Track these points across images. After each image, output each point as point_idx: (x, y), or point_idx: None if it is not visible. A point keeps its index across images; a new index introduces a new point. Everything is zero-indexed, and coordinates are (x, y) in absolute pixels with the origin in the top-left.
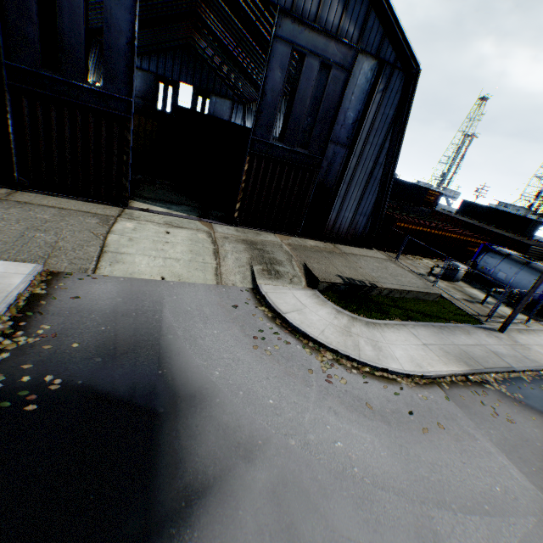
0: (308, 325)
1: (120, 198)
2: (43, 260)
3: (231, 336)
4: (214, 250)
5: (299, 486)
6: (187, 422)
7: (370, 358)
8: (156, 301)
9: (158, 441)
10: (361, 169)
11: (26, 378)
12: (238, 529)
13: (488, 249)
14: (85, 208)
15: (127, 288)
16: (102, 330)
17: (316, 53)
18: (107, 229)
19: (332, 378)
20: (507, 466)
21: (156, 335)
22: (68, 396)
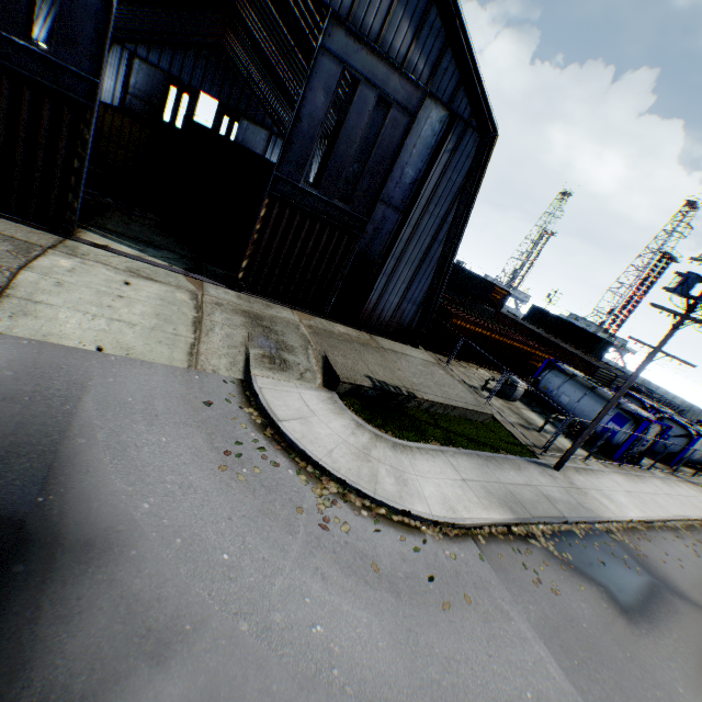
0: (311, 441)
1: (61, 221)
2: None
3: (188, 448)
4: (195, 319)
5: None
6: (65, 590)
7: (389, 495)
8: (76, 382)
9: None
10: (416, 243)
11: None
12: None
13: (553, 365)
14: None
15: (31, 357)
16: None
17: (374, 83)
18: (22, 262)
19: (329, 522)
20: (545, 658)
21: (57, 437)
22: None
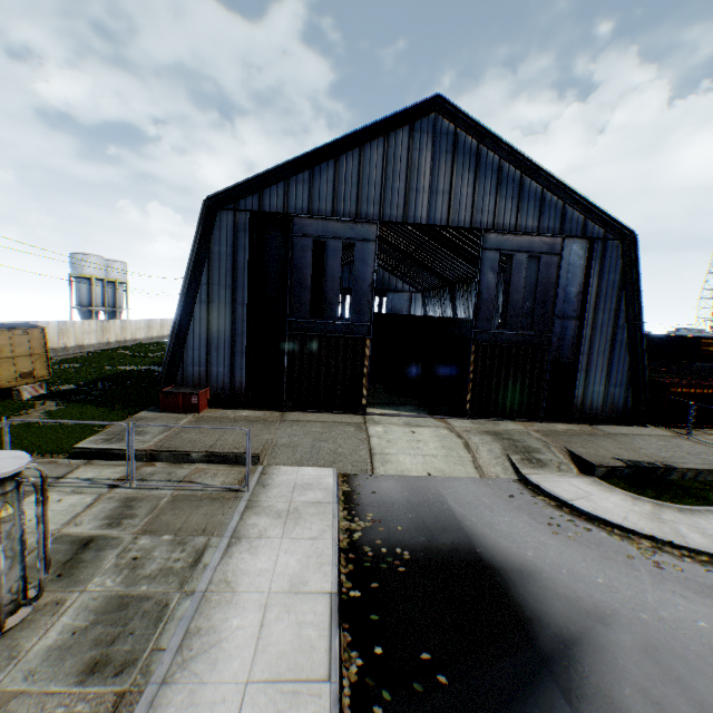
0: (603, 511)
1: (359, 406)
2: (335, 464)
3: (523, 523)
4: (464, 444)
5: (670, 651)
6: (527, 589)
7: (701, 545)
8: (436, 494)
9: (511, 600)
10: (599, 336)
11: (383, 549)
12: (625, 672)
13: None
14: (336, 419)
15: (406, 484)
16: (410, 517)
17: (523, 251)
18: (365, 434)
19: (660, 564)
20: None
21: (455, 521)
22: (420, 563)
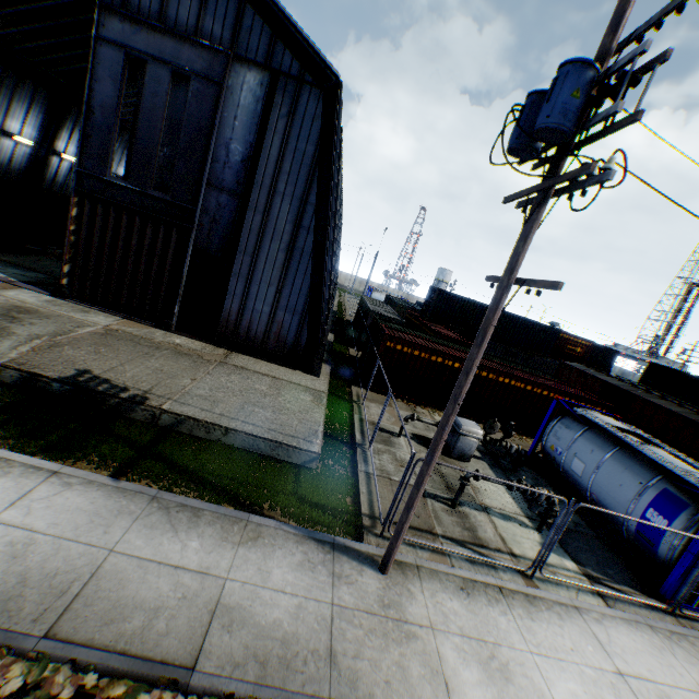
0: None
1: None
2: None
3: None
4: None
5: None
6: None
7: None
8: None
9: None
10: (274, 233)
11: None
12: None
13: (566, 410)
14: None
15: None
16: None
17: (163, 60)
18: None
19: None
20: None
21: None
22: None
